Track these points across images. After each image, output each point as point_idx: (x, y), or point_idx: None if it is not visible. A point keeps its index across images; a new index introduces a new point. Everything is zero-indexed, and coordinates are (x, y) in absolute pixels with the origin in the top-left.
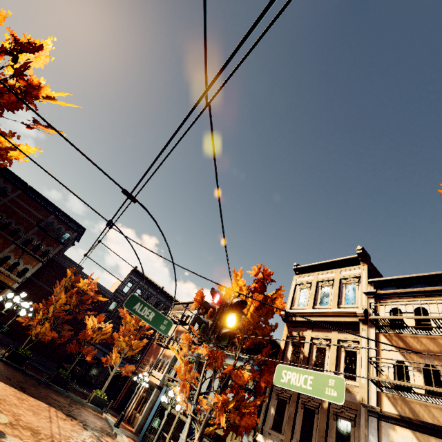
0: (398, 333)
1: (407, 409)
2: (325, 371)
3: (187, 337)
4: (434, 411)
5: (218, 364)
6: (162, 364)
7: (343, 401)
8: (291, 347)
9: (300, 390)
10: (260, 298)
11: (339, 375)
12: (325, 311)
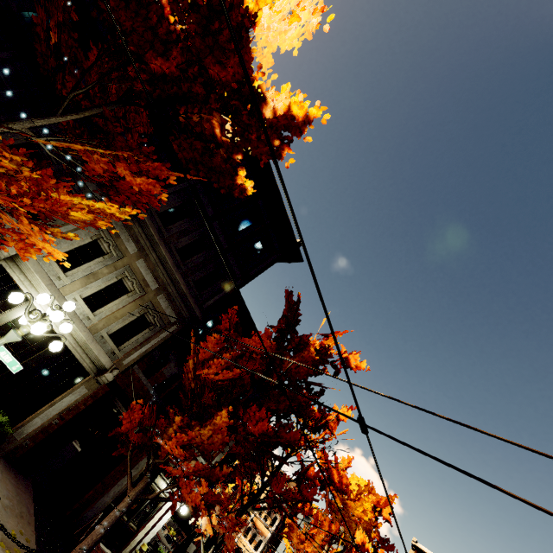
0: None
1: None
2: None
3: None
4: None
5: None
6: (253, 535)
7: None
8: None
9: None
10: None
11: None
12: None
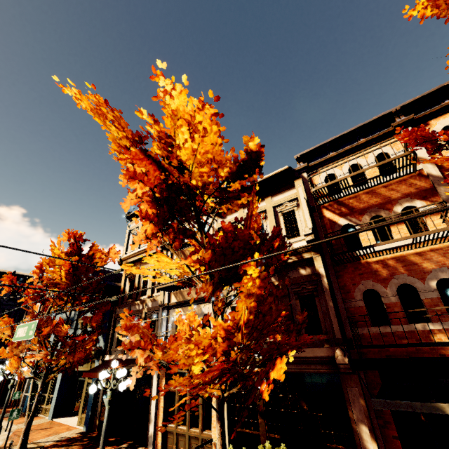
0: (182, 250)
1: (181, 296)
2: (147, 292)
3: (6, 321)
4: (191, 291)
5: (42, 330)
6: None
7: (33, 336)
8: (129, 284)
9: (21, 339)
10: (76, 259)
11: (155, 291)
12: (144, 249)
